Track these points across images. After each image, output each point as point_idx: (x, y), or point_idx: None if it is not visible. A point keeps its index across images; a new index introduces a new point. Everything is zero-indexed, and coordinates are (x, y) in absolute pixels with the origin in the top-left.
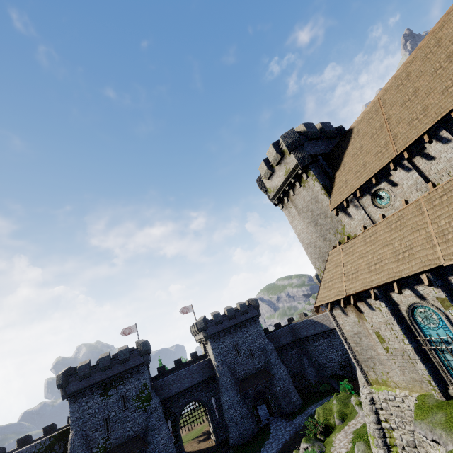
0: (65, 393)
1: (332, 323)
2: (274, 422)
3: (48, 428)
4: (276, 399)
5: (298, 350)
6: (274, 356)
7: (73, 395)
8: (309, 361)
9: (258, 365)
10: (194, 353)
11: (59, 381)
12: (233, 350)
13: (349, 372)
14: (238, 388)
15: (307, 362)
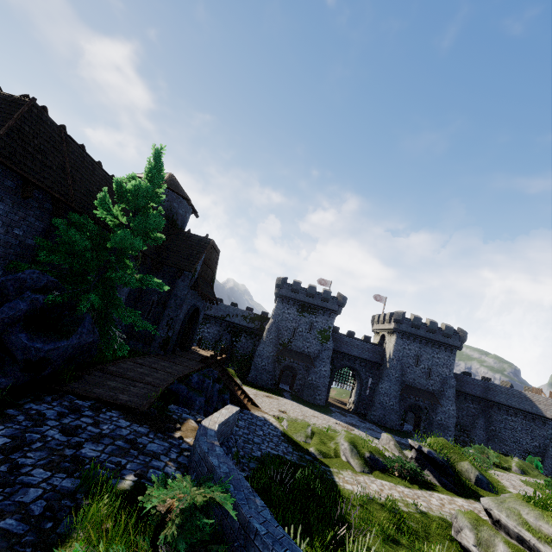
0: (279, 293)
1: (551, 412)
2: (417, 436)
3: (249, 309)
4: (429, 424)
5: (478, 408)
6: (451, 392)
7: (282, 297)
8: (485, 425)
9: (430, 387)
10: (368, 337)
11: (278, 281)
12: (414, 357)
13: None
14: (400, 388)
15: (482, 424)
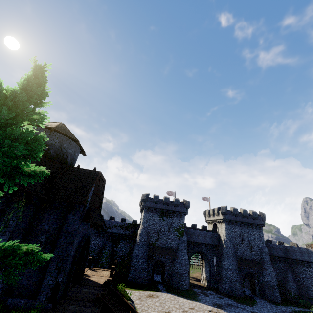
0: (144, 205)
1: None
2: (257, 298)
3: (123, 219)
4: (261, 285)
5: (285, 265)
6: (267, 257)
7: (147, 208)
8: (293, 278)
9: (254, 256)
10: (205, 226)
11: (143, 197)
12: (239, 237)
13: None
14: (237, 262)
15: (291, 277)
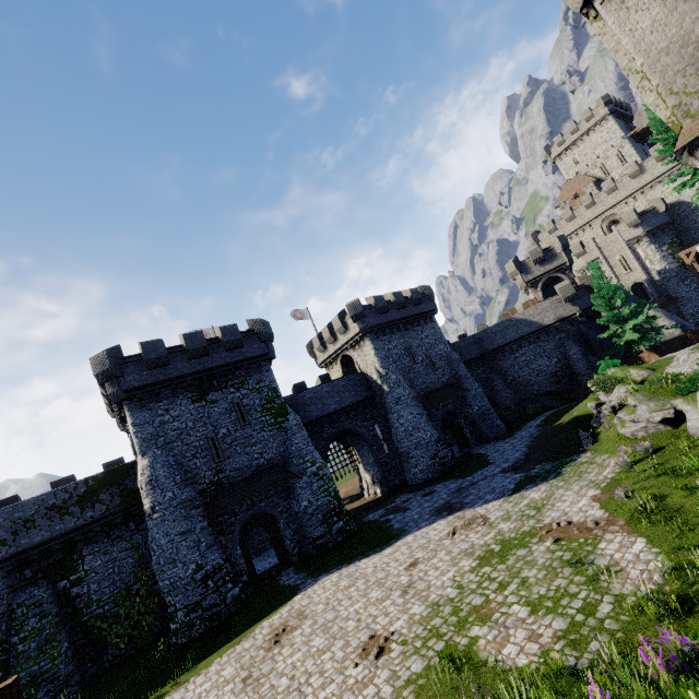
0: (119, 389)
1: (547, 318)
2: (477, 449)
3: (62, 484)
4: (471, 424)
5: (486, 369)
6: (463, 368)
7: (136, 394)
8: (504, 381)
9: (443, 379)
10: (325, 376)
11: (100, 365)
12: (406, 354)
13: (566, 385)
14: (421, 405)
15: (501, 382)
